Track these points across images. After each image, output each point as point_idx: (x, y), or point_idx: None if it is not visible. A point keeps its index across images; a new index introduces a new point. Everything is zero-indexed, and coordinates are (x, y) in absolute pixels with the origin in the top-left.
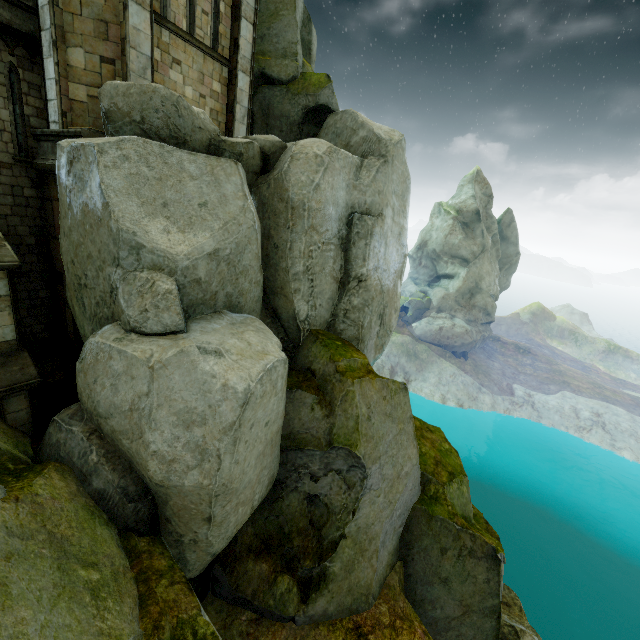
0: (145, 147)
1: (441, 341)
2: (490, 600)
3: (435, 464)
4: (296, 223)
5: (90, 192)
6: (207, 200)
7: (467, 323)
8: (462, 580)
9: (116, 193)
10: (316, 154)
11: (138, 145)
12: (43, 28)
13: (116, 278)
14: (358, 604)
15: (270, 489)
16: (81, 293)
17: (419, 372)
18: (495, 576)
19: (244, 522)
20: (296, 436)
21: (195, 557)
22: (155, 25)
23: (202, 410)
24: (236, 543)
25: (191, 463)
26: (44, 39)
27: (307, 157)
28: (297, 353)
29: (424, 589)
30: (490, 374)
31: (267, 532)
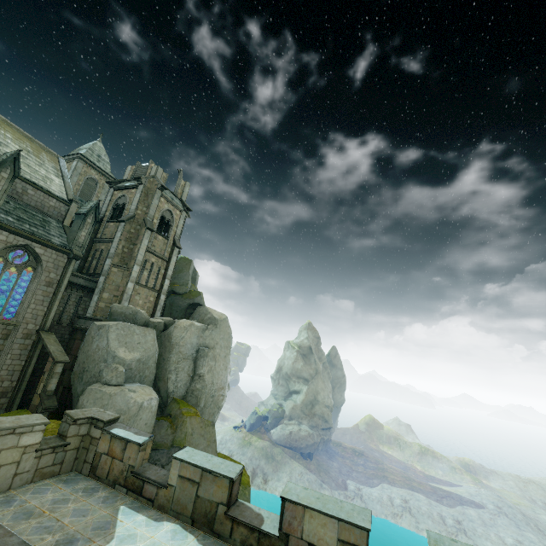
0: (124, 325)
1: (291, 443)
2: None
3: None
4: (173, 350)
5: (103, 339)
6: (141, 341)
7: (310, 428)
8: None
9: (112, 339)
10: (184, 326)
11: (122, 325)
12: (98, 287)
13: (104, 366)
14: None
15: None
16: (83, 374)
17: (275, 472)
18: None
19: None
20: (157, 443)
21: None
22: (135, 285)
23: (125, 409)
24: None
25: None
26: (97, 290)
27: (181, 327)
28: (165, 409)
29: None
30: (329, 472)
31: None
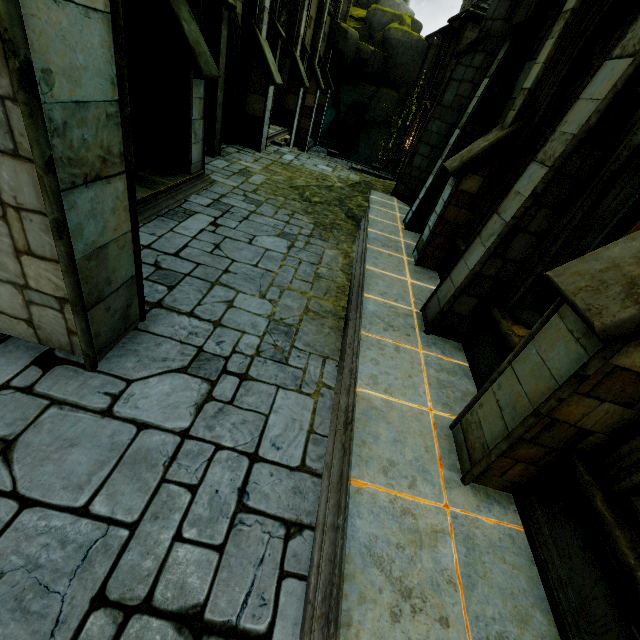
0: None
1: None
2: None
3: None
4: None
5: None
6: None
7: None
8: None
9: None
10: None
11: None
12: None
13: None
14: None
15: None
16: None
17: None
18: None
19: None
20: None
21: None
22: None
23: None
24: None
25: None
26: None
27: None
28: None
29: None
30: None
31: None
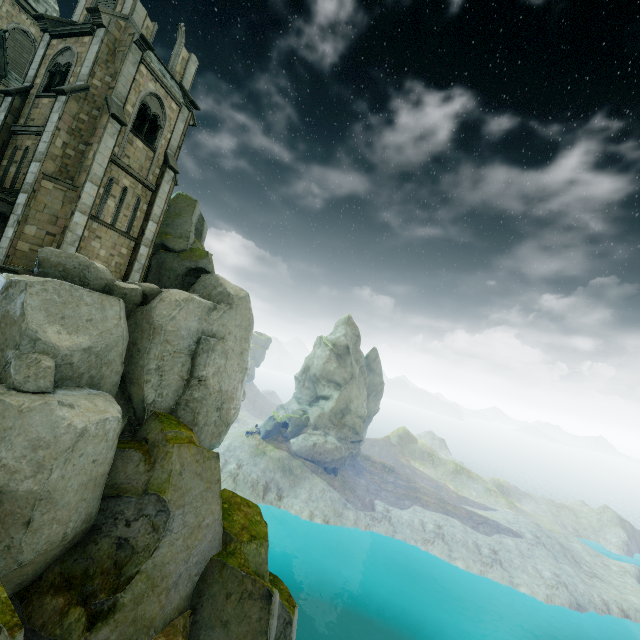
0: (61, 286)
1: (314, 457)
2: (260, 638)
3: (241, 528)
4: (155, 337)
5: (14, 305)
6: (93, 318)
7: (338, 440)
8: (240, 621)
9: (32, 308)
10: (177, 300)
11: (56, 284)
12: (14, 213)
13: (13, 356)
14: (139, 635)
15: (86, 534)
16: None
17: (292, 488)
18: (266, 614)
19: (55, 545)
20: (119, 486)
21: (4, 565)
22: (90, 220)
23: (49, 439)
24: (40, 580)
25: (29, 474)
26: (12, 218)
27: (170, 301)
28: (140, 428)
29: (207, 634)
30: (356, 490)
31: (73, 573)
